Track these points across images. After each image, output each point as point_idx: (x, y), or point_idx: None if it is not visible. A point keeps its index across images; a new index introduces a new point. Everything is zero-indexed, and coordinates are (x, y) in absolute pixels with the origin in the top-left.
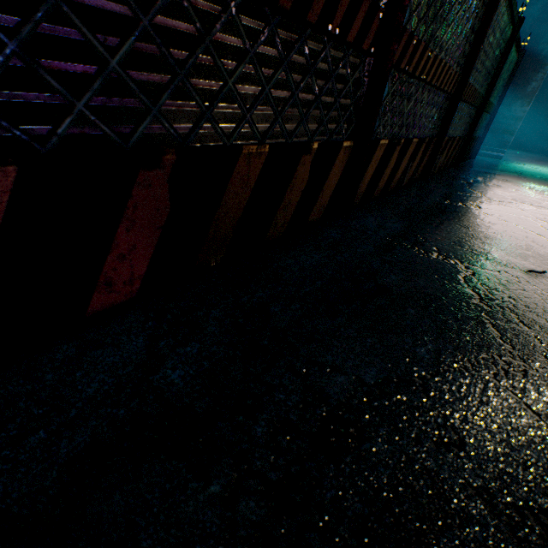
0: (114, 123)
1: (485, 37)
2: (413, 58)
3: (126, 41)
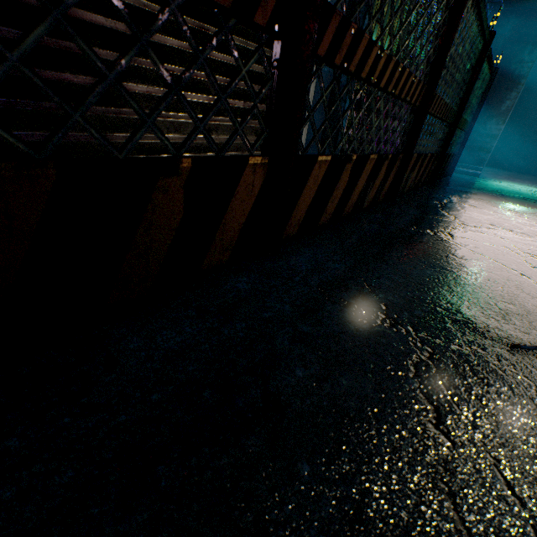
0: None
1: (451, 43)
2: (355, 53)
3: None
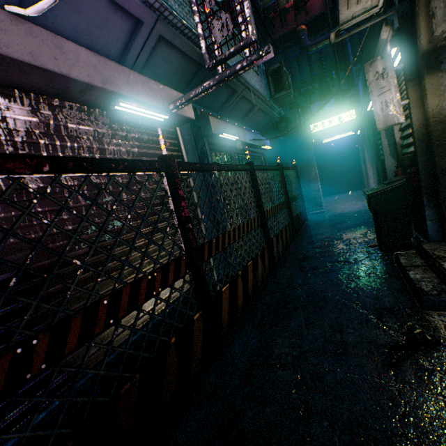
0: (43, 387)
1: (260, 195)
2: (219, 244)
3: (33, 416)
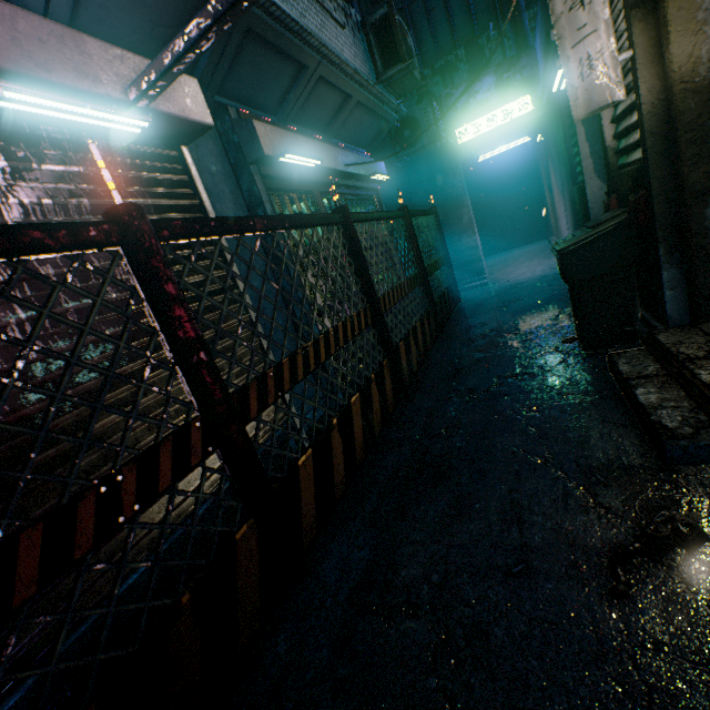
0: None
1: (366, 269)
2: (283, 378)
3: None
